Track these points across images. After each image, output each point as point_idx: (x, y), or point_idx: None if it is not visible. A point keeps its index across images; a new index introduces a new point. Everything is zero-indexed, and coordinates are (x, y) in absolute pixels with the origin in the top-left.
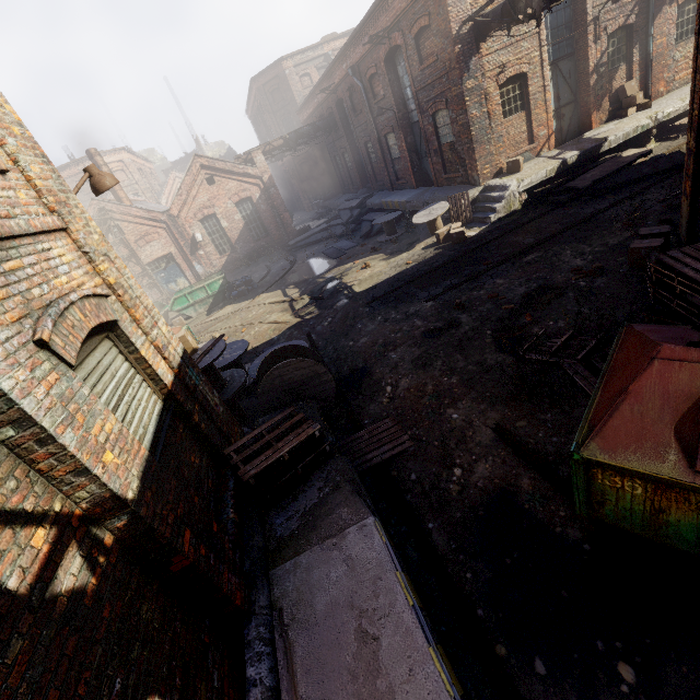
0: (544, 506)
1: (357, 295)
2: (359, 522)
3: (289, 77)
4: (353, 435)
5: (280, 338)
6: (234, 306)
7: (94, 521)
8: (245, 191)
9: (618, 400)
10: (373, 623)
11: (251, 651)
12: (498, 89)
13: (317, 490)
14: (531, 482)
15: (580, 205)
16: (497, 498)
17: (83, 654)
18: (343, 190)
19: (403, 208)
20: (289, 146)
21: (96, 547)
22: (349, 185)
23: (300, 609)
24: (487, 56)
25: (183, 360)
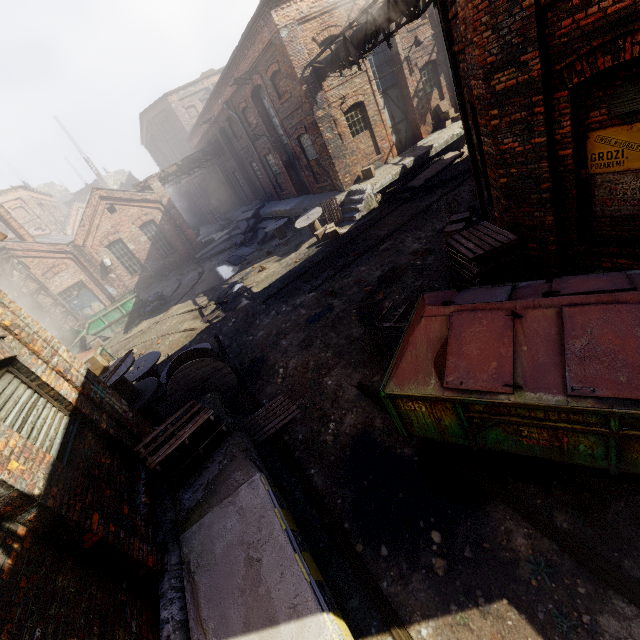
0: (390, 437)
1: (255, 296)
2: (249, 480)
3: (176, 109)
4: (254, 415)
5: (192, 343)
6: (149, 321)
7: (7, 518)
8: (147, 215)
9: (404, 350)
10: (257, 550)
11: (164, 599)
12: (343, 115)
13: (218, 464)
14: (381, 421)
15: (419, 199)
16: (359, 438)
17: (4, 613)
18: (240, 203)
19: (289, 215)
20: (183, 170)
21: (10, 537)
22: (244, 198)
23: (203, 557)
24: (329, 91)
25: (87, 379)
